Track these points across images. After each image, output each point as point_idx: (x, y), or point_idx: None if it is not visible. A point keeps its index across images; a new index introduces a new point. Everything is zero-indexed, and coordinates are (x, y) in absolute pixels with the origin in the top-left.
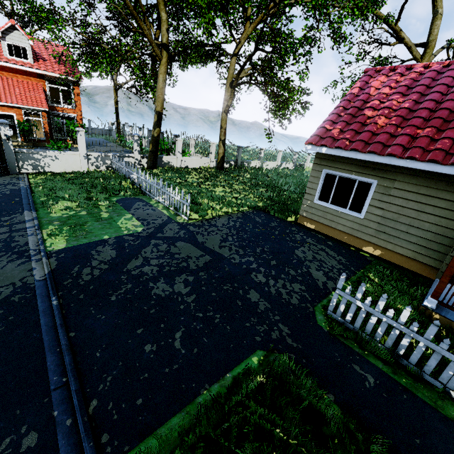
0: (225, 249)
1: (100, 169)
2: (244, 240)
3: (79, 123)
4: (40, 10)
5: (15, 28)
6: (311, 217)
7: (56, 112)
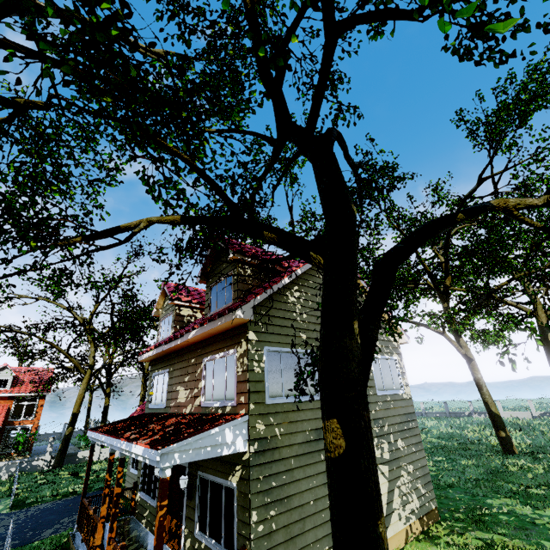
0: (3, 527)
1: (1, 479)
2: (33, 517)
3: (33, 432)
4: (26, 355)
5: (6, 367)
6: (128, 485)
7: (12, 426)
